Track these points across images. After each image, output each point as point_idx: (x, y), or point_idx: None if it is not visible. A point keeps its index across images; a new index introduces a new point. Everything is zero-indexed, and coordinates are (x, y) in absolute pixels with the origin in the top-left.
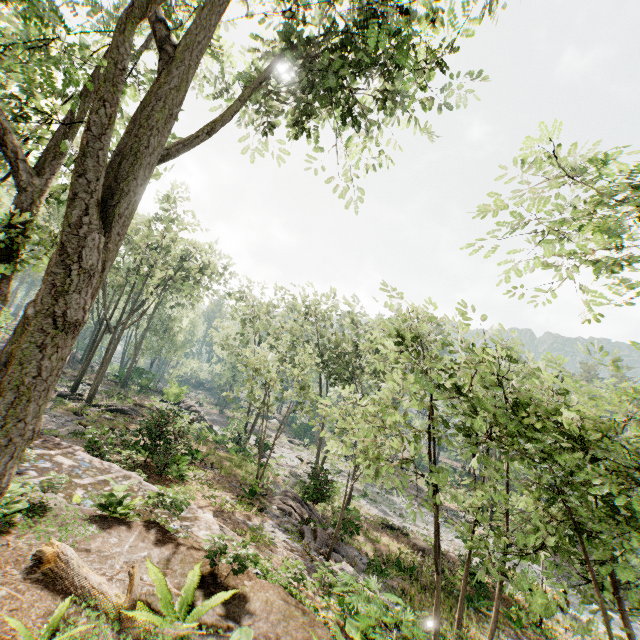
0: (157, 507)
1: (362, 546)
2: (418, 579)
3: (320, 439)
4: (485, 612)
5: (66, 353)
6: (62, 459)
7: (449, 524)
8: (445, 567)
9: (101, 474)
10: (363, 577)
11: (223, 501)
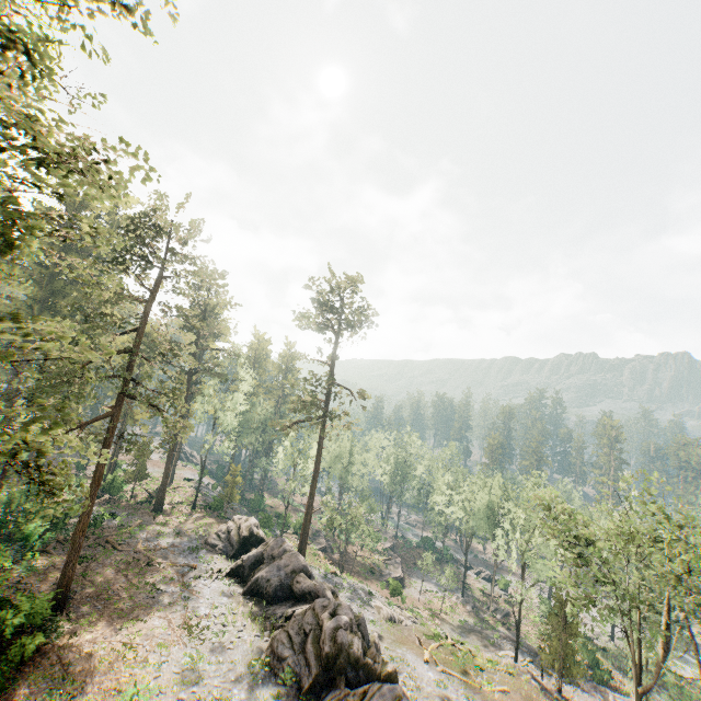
0: None
1: None
2: None
3: None
4: None
5: None
6: (619, 699)
7: None
8: None
9: None
10: None
11: None
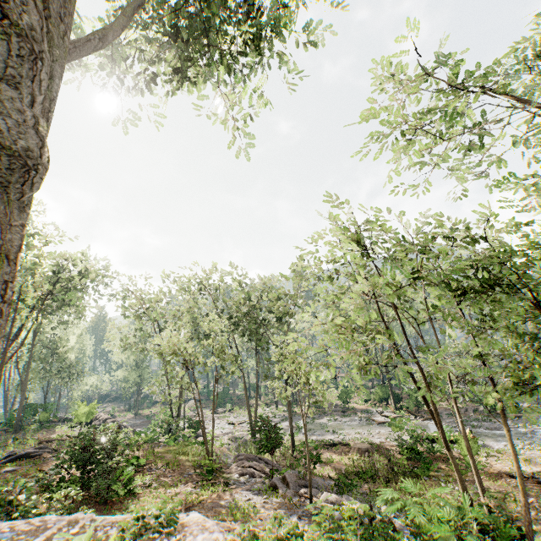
0: (139, 536)
1: (322, 472)
2: (377, 476)
3: (247, 396)
4: (435, 475)
5: (12, 245)
6: None
7: (370, 421)
8: (389, 455)
9: (35, 536)
10: (344, 497)
11: (186, 495)
